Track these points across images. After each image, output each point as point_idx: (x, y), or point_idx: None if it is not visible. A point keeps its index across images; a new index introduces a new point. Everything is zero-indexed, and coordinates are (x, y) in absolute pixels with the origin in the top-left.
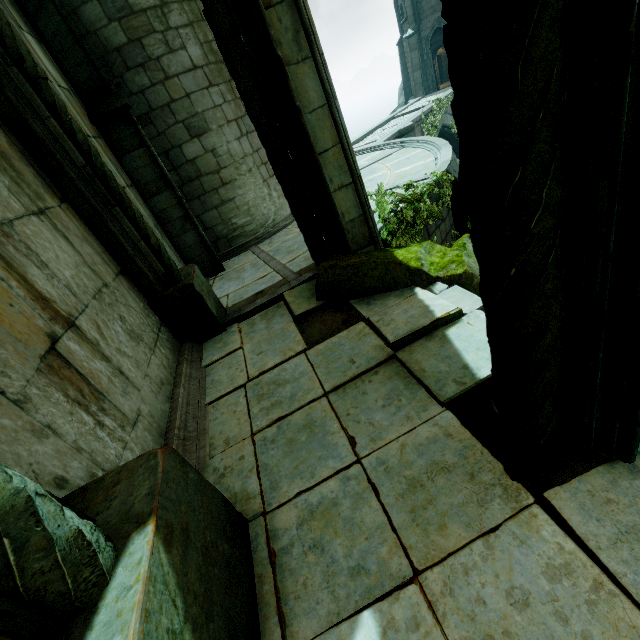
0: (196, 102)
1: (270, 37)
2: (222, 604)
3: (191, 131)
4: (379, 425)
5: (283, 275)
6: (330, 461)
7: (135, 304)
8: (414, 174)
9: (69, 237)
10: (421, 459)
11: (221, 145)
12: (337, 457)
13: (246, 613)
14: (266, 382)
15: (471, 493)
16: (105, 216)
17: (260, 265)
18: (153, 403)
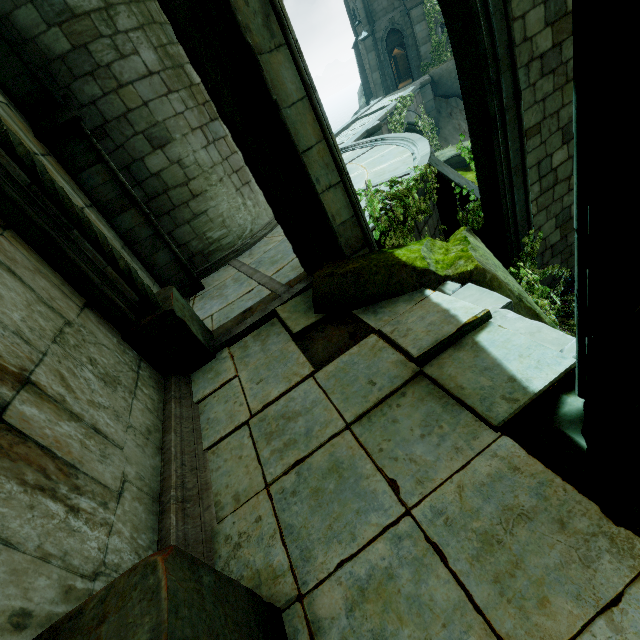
0: (155, 111)
1: (237, 22)
2: None
3: (153, 142)
4: (423, 461)
5: (271, 288)
6: (372, 515)
7: (107, 341)
8: (393, 171)
9: (16, 271)
10: (488, 504)
11: (187, 155)
12: (379, 509)
13: None
14: (273, 416)
15: (568, 548)
16: (61, 241)
17: (243, 279)
18: (140, 460)
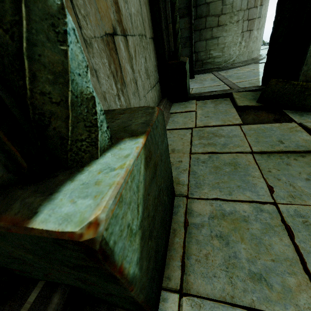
0: None
1: None
2: (157, 232)
3: None
4: (300, 189)
5: (231, 87)
6: (247, 192)
7: (153, 60)
8: None
9: None
10: None
11: None
12: (254, 192)
13: (163, 247)
14: (207, 131)
15: None
16: None
17: (216, 80)
18: None
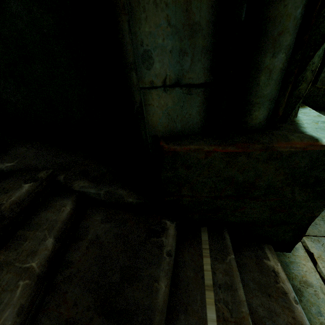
0: None
1: None
2: None
3: None
4: None
5: None
6: None
7: None
8: None
9: None
10: None
11: None
12: None
13: None
14: None
15: None
16: None
17: None
18: None
